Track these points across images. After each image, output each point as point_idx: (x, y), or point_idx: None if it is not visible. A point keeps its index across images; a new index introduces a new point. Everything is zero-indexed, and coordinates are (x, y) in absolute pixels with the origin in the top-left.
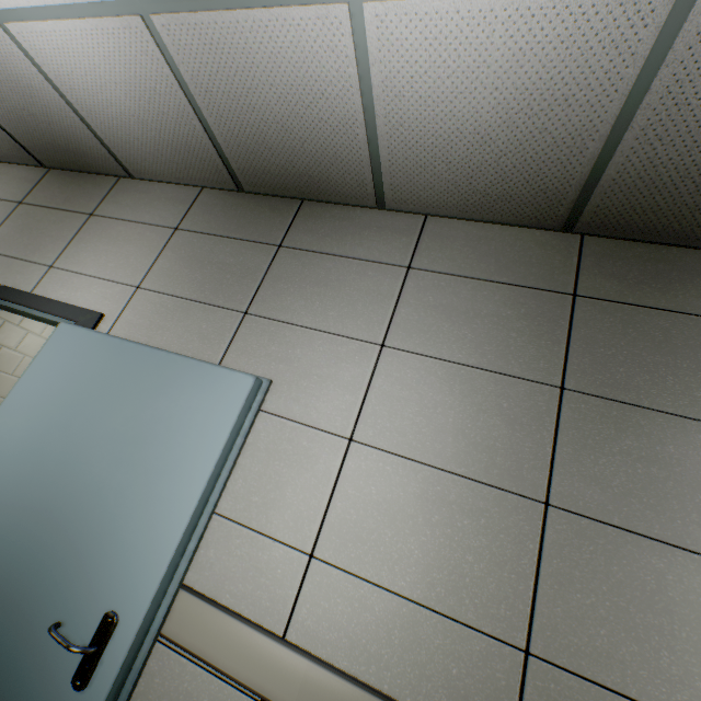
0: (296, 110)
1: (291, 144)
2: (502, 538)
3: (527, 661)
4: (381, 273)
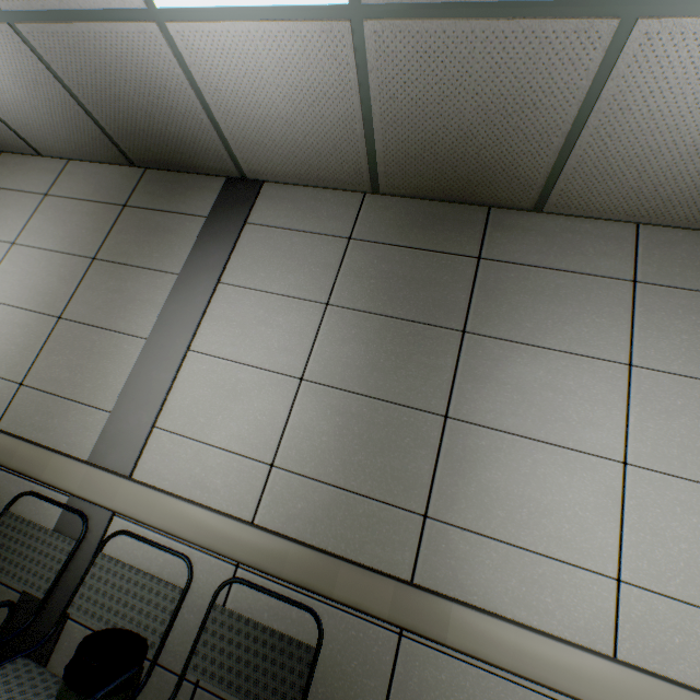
0: None
1: None
2: (33, 336)
3: (20, 388)
4: (30, 199)
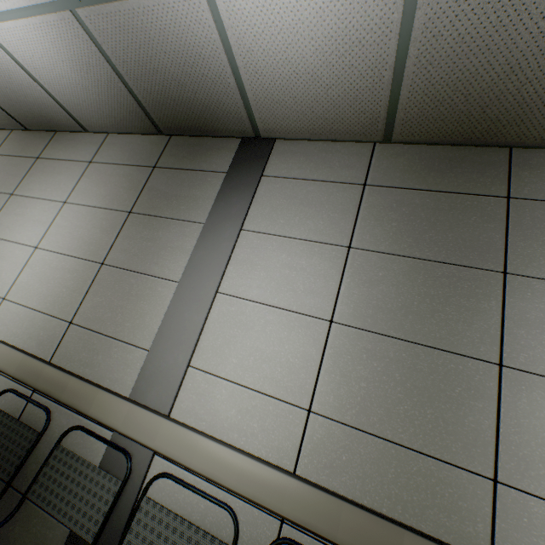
0: (8, 80)
1: (22, 99)
2: (80, 280)
3: (70, 326)
4: (78, 166)
